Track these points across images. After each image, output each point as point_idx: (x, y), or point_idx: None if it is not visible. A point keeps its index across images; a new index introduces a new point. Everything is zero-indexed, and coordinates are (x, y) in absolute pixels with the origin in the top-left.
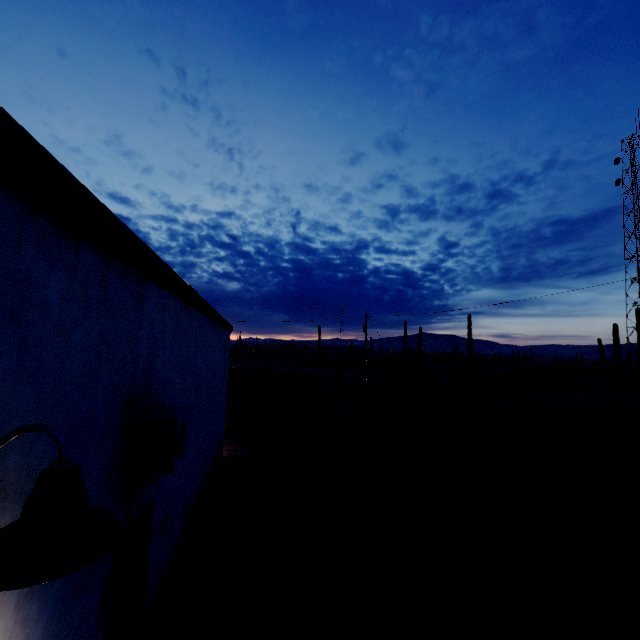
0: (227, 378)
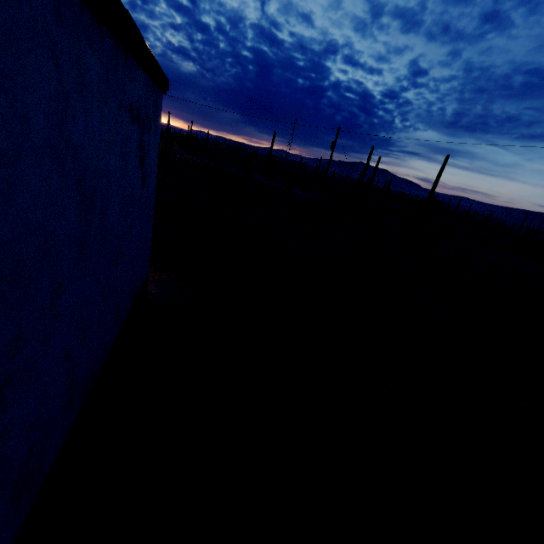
0: (154, 183)
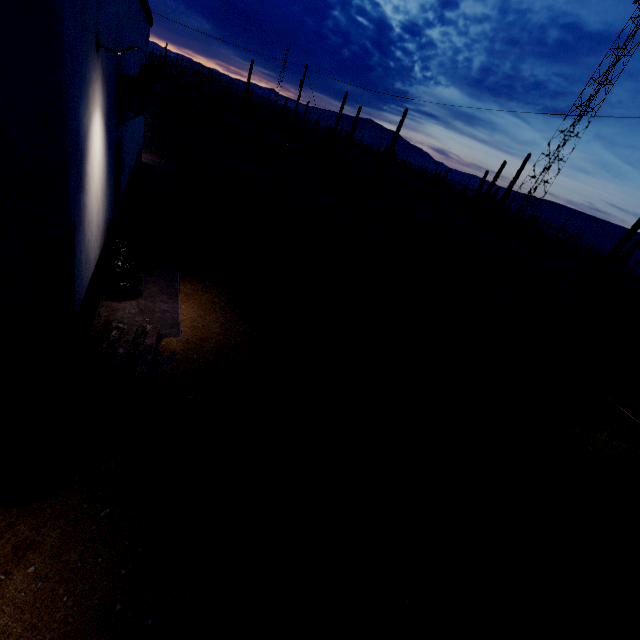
0: None
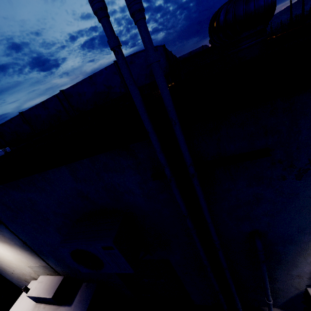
0: None
